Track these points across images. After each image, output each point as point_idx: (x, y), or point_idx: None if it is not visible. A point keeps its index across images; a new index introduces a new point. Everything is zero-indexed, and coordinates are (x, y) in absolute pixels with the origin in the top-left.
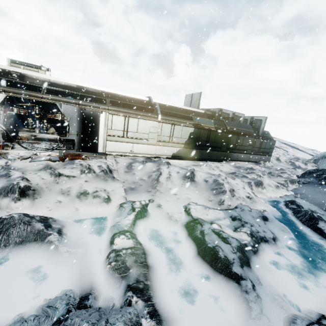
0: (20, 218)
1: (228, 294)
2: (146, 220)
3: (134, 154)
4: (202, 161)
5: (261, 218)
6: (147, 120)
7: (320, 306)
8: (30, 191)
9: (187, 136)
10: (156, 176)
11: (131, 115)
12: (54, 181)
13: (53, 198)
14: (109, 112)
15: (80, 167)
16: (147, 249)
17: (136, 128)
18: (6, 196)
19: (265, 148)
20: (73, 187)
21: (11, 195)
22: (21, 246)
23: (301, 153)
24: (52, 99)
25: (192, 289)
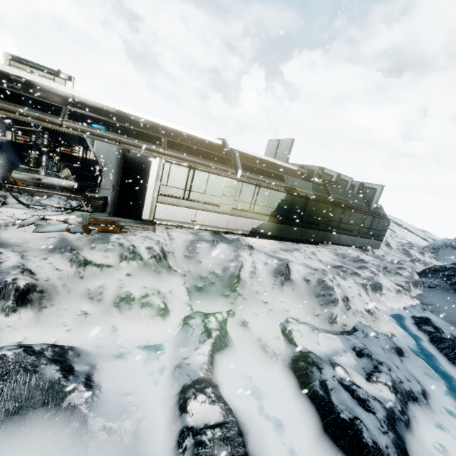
0: (17, 360)
1: None
2: (228, 353)
3: (196, 225)
4: (291, 242)
5: (394, 352)
6: (222, 177)
7: None
8: (34, 294)
9: (275, 205)
10: (236, 270)
11: (198, 166)
12: (76, 273)
13: (74, 306)
14: (167, 159)
15: (119, 249)
16: (241, 419)
17: (204, 187)
18: None
19: (376, 230)
20: (108, 286)
21: (1, 302)
22: (17, 419)
23: (411, 235)
24: (78, 129)
25: None
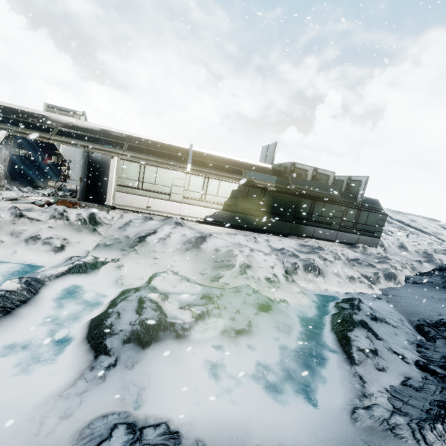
0: None
1: (74, 366)
2: (85, 278)
3: (151, 211)
4: (252, 232)
5: (256, 306)
6: (170, 170)
7: (195, 421)
8: None
9: (228, 195)
10: (144, 234)
11: (150, 162)
12: (11, 221)
13: None
14: (121, 158)
15: (53, 212)
16: (39, 301)
17: (155, 179)
18: None
19: (366, 225)
20: (29, 230)
21: None
22: None
23: None
24: (60, 140)
25: (44, 353)
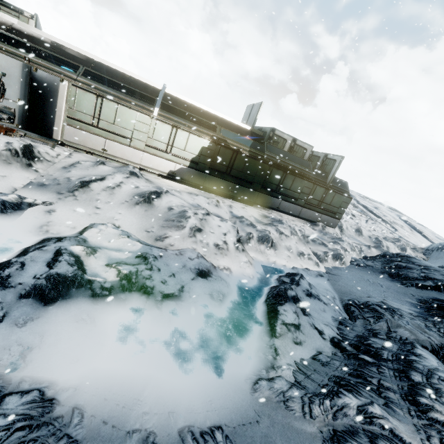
0: None
1: None
2: (2, 218)
3: (108, 155)
4: (217, 195)
5: (195, 271)
6: (133, 111)
7: (82, 386)
8: None
9: (197, 151)
10: (89, 179)
11: (110, 97)
12: None
13: None
14: (73, 83)
15: None
16: None
17: (114, 118)
18: None
19: (330, 205)
20: None
21: None
22: None
23: (421, 238)
24: None
25: None
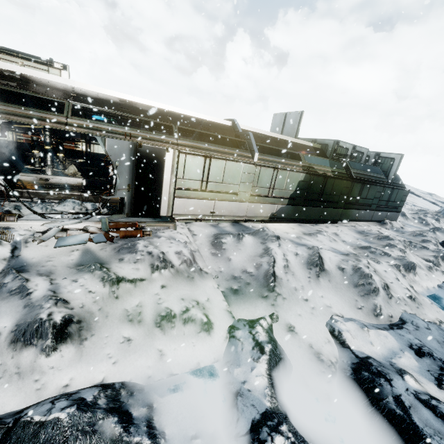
0: (73, 424)
1: None
2: (284, 367)
3: (216, 216)
4: (310, 224)
5: None
6: (239, 163)
7: None
8: (72, 326)
9: (294, 187)
10: (270, 266)
11: (213, 154)
12: (110, 293)
13: (114, 333)
14: (181, 150)
15: (148, 258)
16: None
17: (221, 176)
18: (28, 345)
19: (394, 202)
20: (145, 304)
21: (39, 341)
22: None
23: (419, 199)
24: (84, 126)
25: None
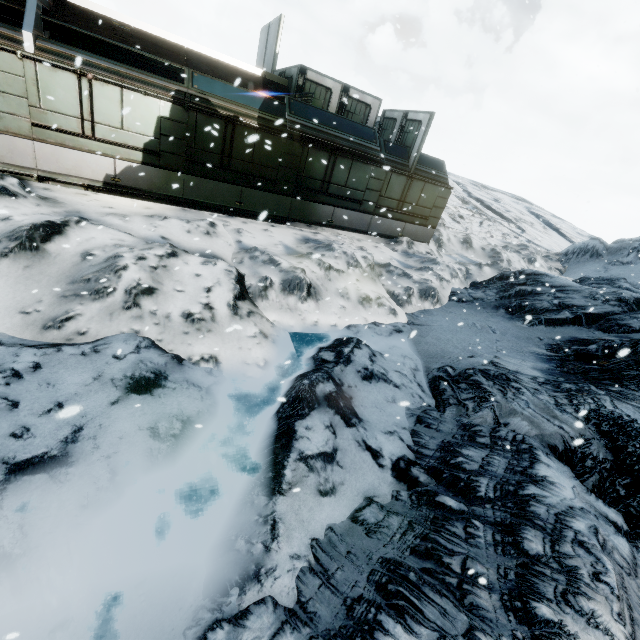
0: None
1: None
2: None
3: None
4: (216, 214)
5: (122, 384)
6: None
7: None
8: None
9: (150, 129)
10: None
11: None
12: None
13: None
14: None
15: None
16: None
17: None
18: None
19: (418, 206)
20: None
21: None
22: None
23: (557, 239)
24: None
25: None
